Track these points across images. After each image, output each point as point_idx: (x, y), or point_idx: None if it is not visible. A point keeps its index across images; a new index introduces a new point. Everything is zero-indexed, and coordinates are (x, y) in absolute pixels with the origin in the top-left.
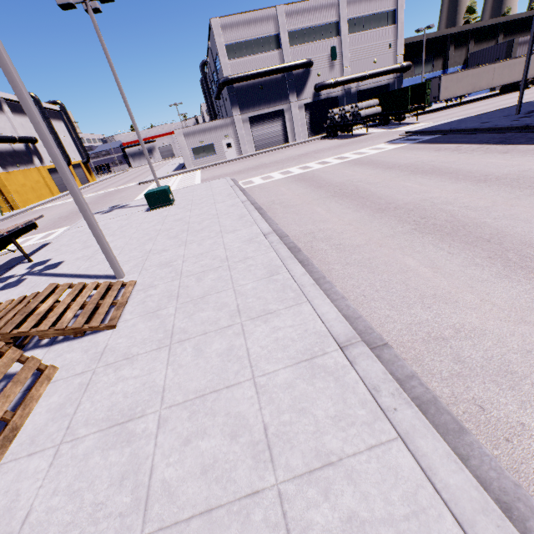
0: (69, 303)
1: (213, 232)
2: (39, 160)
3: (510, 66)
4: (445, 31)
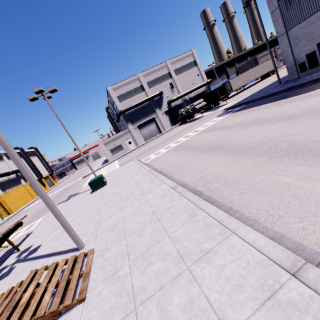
0: (46, 285)
1: (137, 195)
2: (24, 180)
3: (260, 67)
4: (221, 62)
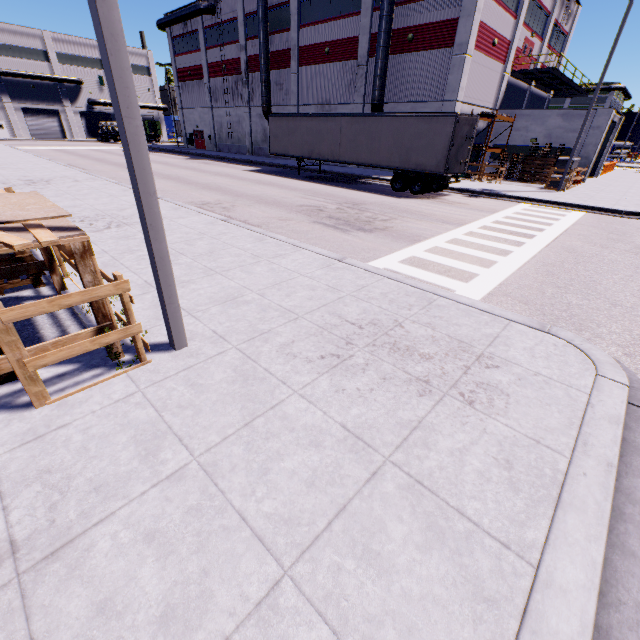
0: None
1: None
2: None
3: None
4: None
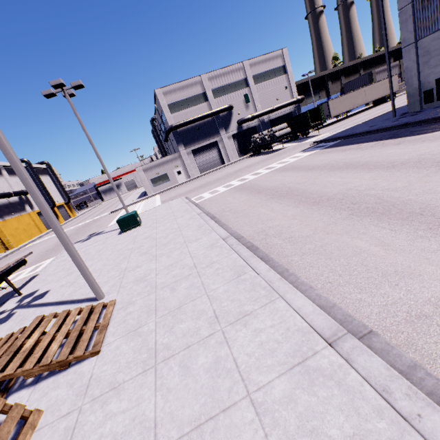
0: (54, 334)
1: (178, 243)
2: (30, 207)
3: (375, 87)
4: (322, 73)
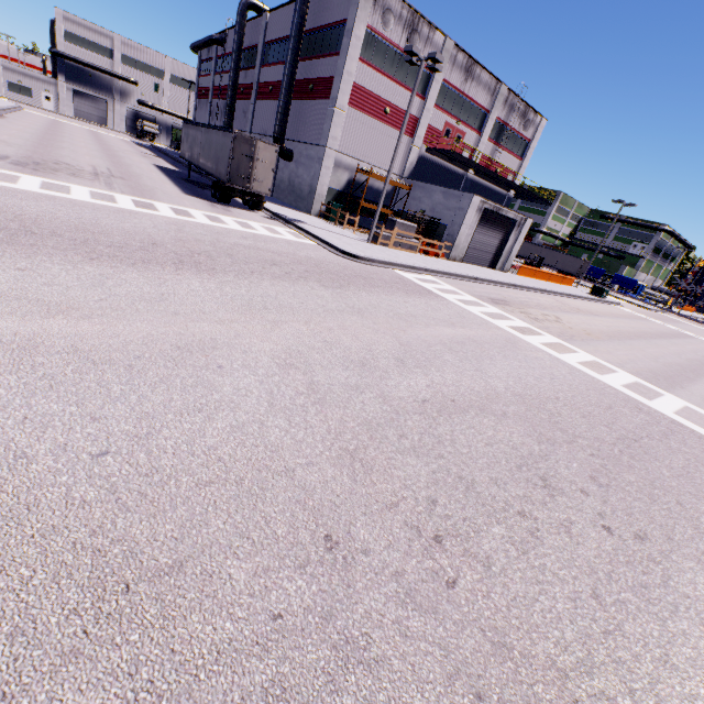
0: None
1: None
2: None
3: None
4: None
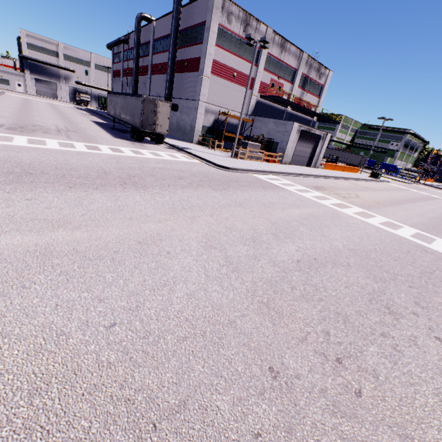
0: None
1: None
2: None
3: None
4: None
